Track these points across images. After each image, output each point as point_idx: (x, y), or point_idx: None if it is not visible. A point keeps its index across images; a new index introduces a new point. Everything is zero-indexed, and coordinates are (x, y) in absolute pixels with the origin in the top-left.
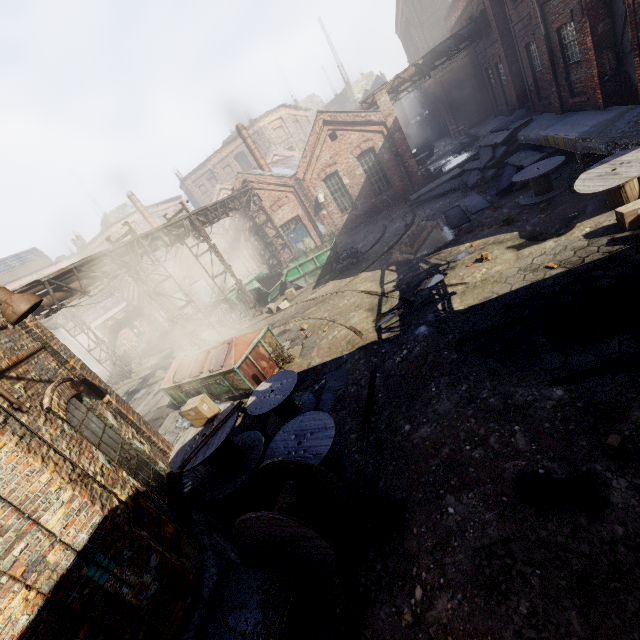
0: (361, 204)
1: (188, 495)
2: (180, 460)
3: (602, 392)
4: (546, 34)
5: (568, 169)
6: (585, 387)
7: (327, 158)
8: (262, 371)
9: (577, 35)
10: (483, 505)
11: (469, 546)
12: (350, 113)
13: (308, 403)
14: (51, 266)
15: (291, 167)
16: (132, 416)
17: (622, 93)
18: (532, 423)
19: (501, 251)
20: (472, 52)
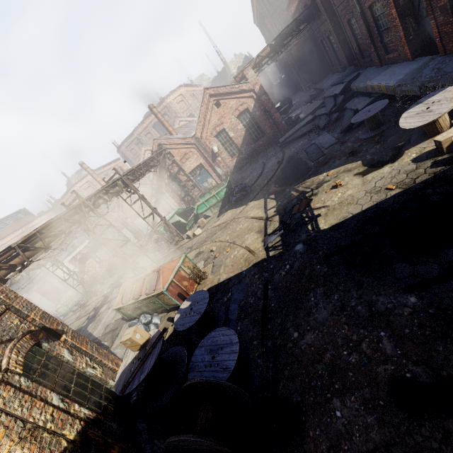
0: (245, 149)
1: (134, 405)
2: (122, 383)
3: (448, 298)
4: (361, 11)
5: (392, 107)
6: (433, 293)
7: (216, 120)
8: (185, 289)
9: (384, 9)
10: (364, 409)
11: (357, 450)
12: (227, 86)
13: (220, 314)
14: (34, 220)
15: (192, 129)
16: (85, 347)
17: (424, 47)
18: (394, 329)
19: (350, 178)
20: (309, 30)
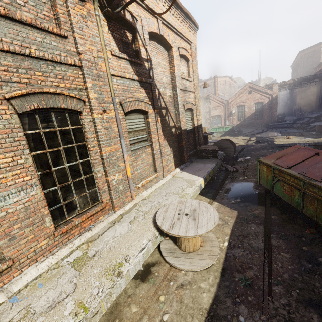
0: (247, 120)
1: None
2: None
3: None
4: None
5: None
6: None
7: (243, 99)
8: None
9: None
10: None
11: None
12: (260, 87)
13: None
14: None
15: (225, 98)
16: None
17: None
18: None
19: (296, 138)
20: (320, 84)
